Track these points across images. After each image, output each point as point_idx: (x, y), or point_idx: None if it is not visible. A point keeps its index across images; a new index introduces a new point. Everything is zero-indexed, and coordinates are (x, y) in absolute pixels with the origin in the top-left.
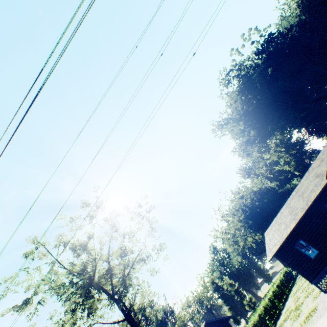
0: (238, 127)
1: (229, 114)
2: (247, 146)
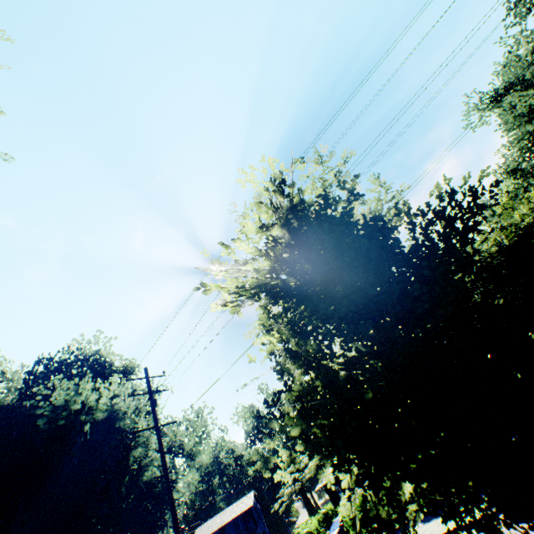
0: (529, 101)
1: (511, 77)
2: (532, 142)
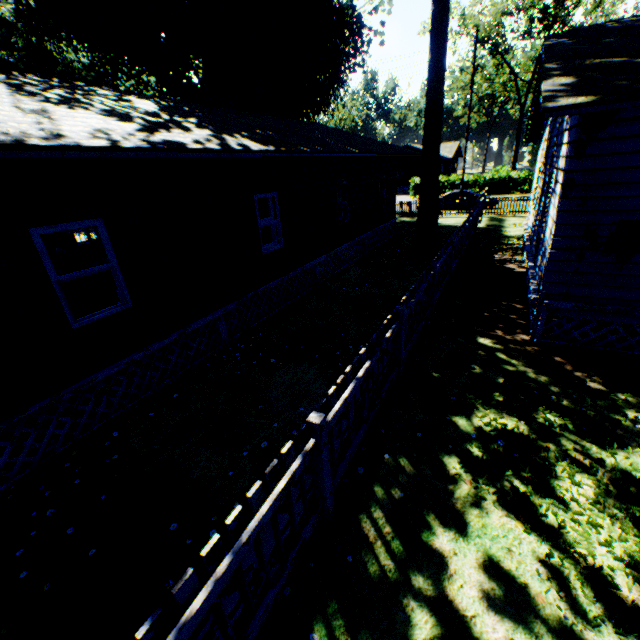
0: None
1: None
2: None
